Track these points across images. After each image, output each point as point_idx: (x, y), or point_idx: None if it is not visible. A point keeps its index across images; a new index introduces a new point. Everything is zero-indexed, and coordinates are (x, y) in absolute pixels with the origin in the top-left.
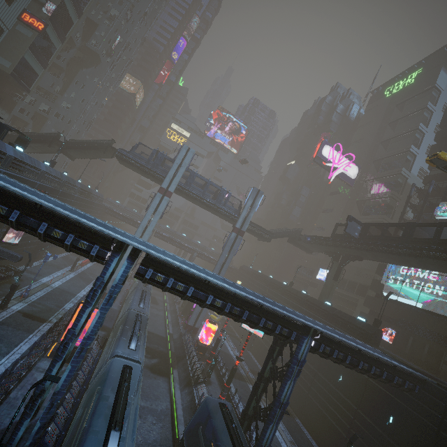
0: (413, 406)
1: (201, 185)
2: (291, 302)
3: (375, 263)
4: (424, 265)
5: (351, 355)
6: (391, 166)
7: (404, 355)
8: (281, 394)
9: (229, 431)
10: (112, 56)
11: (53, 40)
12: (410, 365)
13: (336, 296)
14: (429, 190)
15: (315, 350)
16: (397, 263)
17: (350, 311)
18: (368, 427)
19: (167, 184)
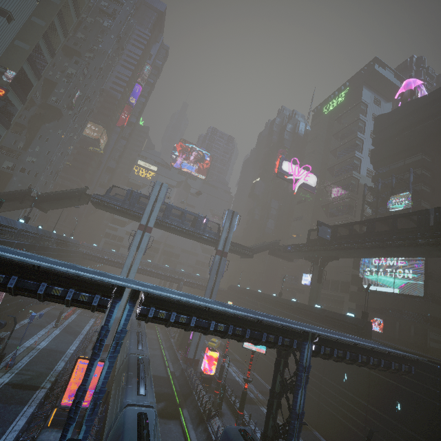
0: (414, 388)
1: (178, 215)
2: (284, 312)
3: (350, 259)
4: (390, 253)
5: (349, 351)
6: (343, 171)
7: (395, 341)
8: (296, 405)
9: None
10: (74, 108)
11: (14, 103)
12: (402, 349)
13: (323, 298)
14: (378, 187)
15: (317, 354)
16: (369, 256)
17: (339, 310)
18: (381, 420)
19: (146, 220)
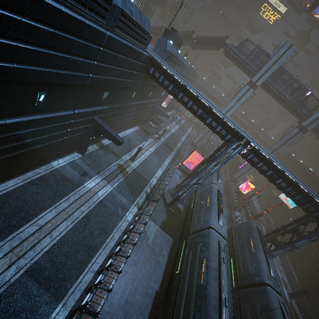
0: None
1: (284, 80)
2: None
3: None
4: None
5: None
6: None
7: None
8: (296, 242)
9: (261, 239)
10: None
11: None
12: None
13: None
14: None
15: None
16: None
17: None
18: None
19: (257, 78)
